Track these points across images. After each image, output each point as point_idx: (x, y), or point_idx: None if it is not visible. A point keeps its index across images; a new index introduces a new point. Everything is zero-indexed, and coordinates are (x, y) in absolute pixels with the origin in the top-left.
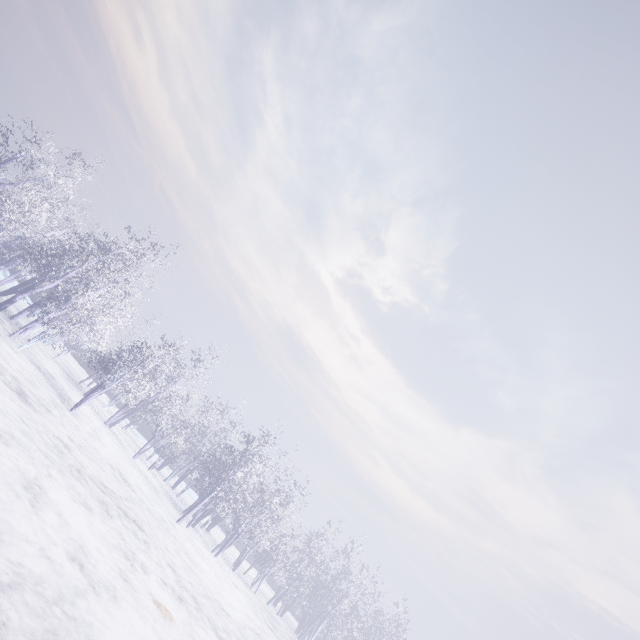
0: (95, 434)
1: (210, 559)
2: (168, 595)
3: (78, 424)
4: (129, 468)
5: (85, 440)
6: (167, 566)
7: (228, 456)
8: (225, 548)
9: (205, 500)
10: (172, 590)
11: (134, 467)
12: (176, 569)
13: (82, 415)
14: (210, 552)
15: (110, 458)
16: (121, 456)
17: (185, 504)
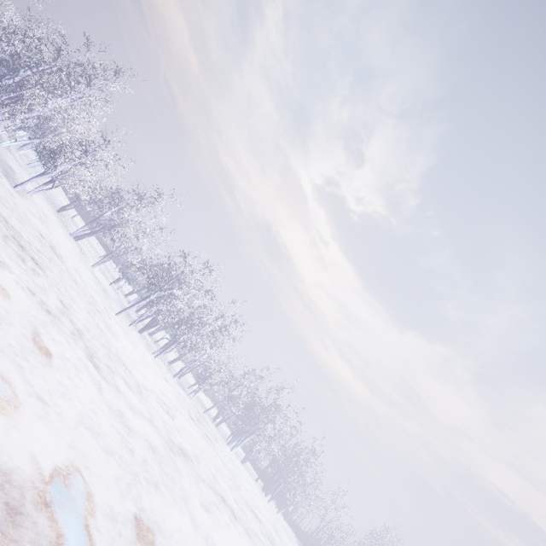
0: (43, 221)
1: (145, 353)
2: (29, 298)
3: (18, 198)
4: (77, 262)
5: (16, 205)
6: (58, 300)
7: (185, 295)
8: (164, 353)
9: (142, 302)
10: (43, 304)
11: (87, 269)
12: (73, 312)
13: (36, 207)
14: (151, 354)
15: (49, 238)
16: (73, 253)
17: None
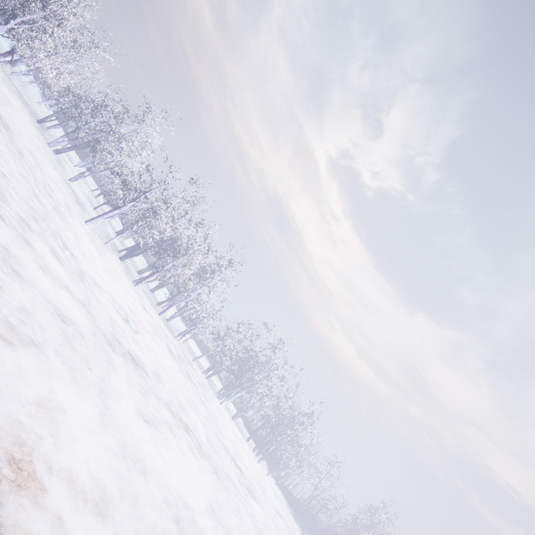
0: None
1: (121, 274)
2: None
3: None
4: (42, 158)
5: None
6: None
7: None
8: (145, 282)
9: (116, 211)
10: None
11: (60, 175)
12: None
13: None
14: (131, 282)
15: None
16: (40, 151)
17: (138, 269)
